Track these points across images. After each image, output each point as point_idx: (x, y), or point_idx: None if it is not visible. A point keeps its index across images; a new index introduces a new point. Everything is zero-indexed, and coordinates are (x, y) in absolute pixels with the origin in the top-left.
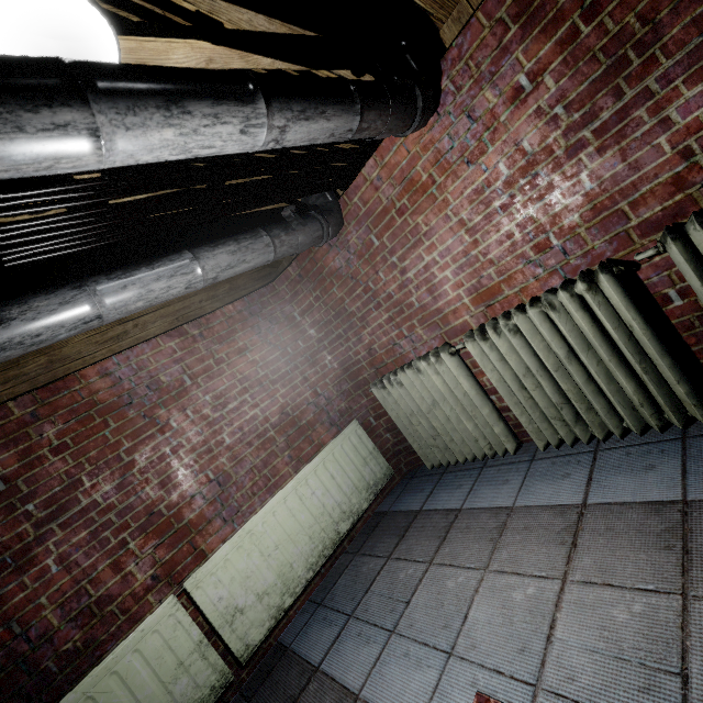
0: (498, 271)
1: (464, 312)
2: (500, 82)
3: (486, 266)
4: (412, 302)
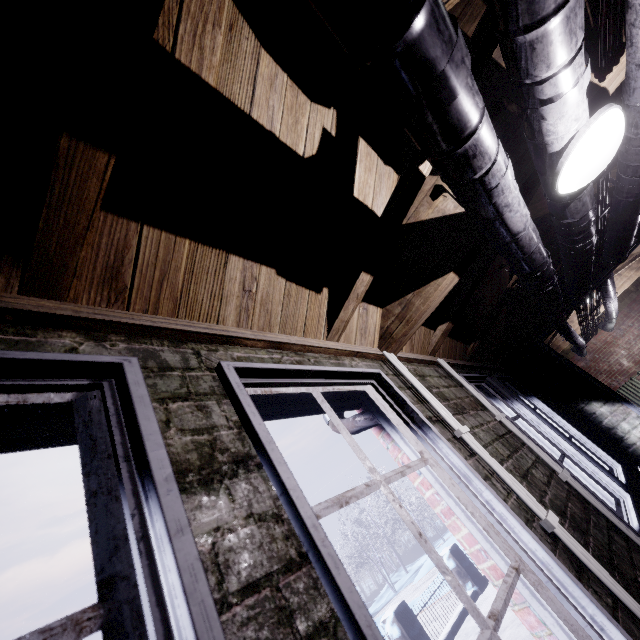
0: (639, 356)
1: (632, 368)
2: (625, 325)
3: (635, 356)
4: (614, 369)
